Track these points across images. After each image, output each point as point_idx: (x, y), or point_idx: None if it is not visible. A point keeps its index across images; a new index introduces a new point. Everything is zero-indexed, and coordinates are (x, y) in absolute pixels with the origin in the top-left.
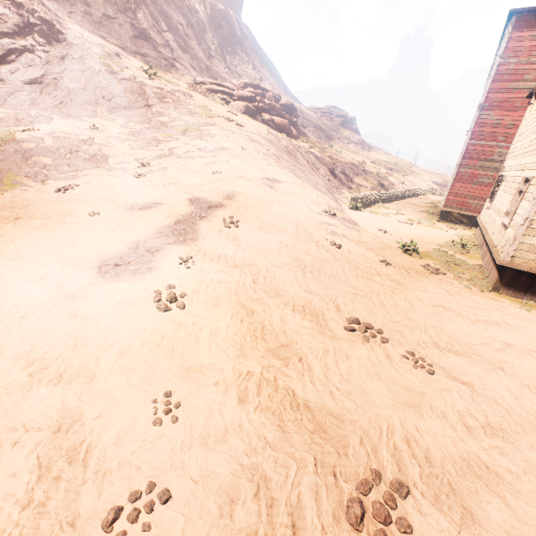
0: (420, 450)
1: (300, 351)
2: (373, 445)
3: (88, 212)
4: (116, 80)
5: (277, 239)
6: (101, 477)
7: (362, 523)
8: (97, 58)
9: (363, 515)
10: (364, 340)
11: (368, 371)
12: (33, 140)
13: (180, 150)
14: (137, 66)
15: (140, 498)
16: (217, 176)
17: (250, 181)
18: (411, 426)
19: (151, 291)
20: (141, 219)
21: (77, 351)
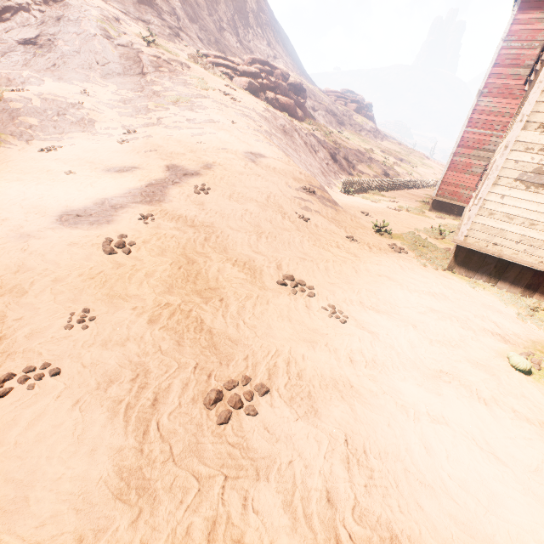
0: (296, 369)
1: (224, 294)
2: (256, 362)
3: (65, 171)
4: (112, 46)
5: (243, 207)
6: (6, 356)
7: (215, 405)
8: (94, 21)
9: (218, 400)
10: (291, 292)
11: (282, 314)
12: (21, 100)
13: (168, 120)
14: (137, 33)
15: (34, 371)
16: (200, 147)
17: (233, 154)
18: (299, 354)
19: (103, 238)
20: (114, 180)
21: (17, 275)
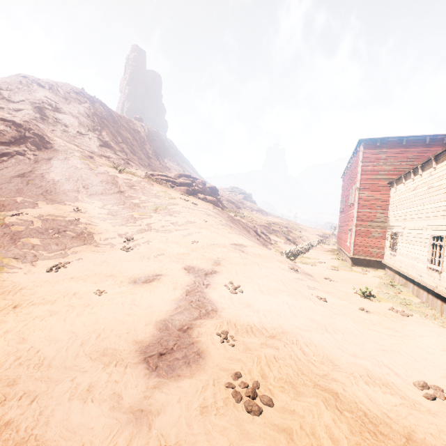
0: None
1: (427, 442)
2: None
3: (92, 290)
4: (94, 174)
5: (282, 300)
6: None
7: None
8: (78, 159)
9: None
10: None
11: None
12: (23, 223)
13: (156, 225)
14: (107, 164)
15: None
16: (196, 245)
17: (224, 247)
18: None
19: (222, 386)
20: (151, 294)
21: None
